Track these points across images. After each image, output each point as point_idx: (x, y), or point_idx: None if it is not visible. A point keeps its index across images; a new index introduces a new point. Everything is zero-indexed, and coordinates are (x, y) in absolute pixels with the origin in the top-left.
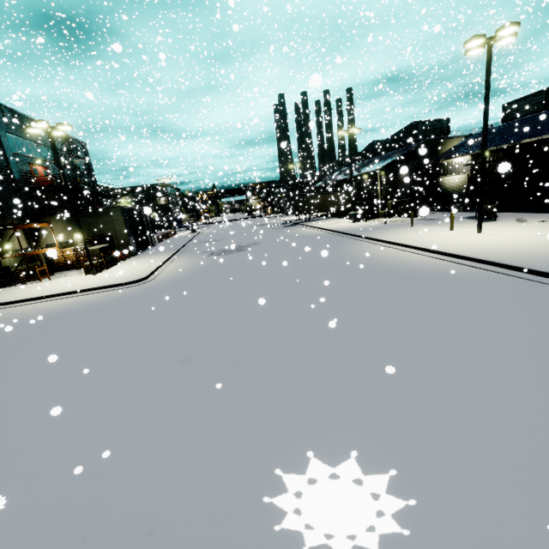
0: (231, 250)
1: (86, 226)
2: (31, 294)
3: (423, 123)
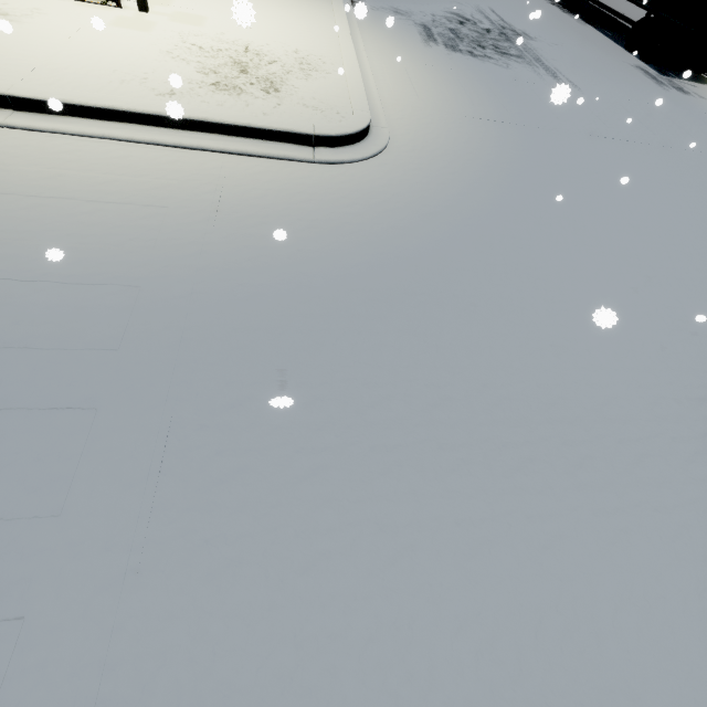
0: None
1: None
2: None
3: None
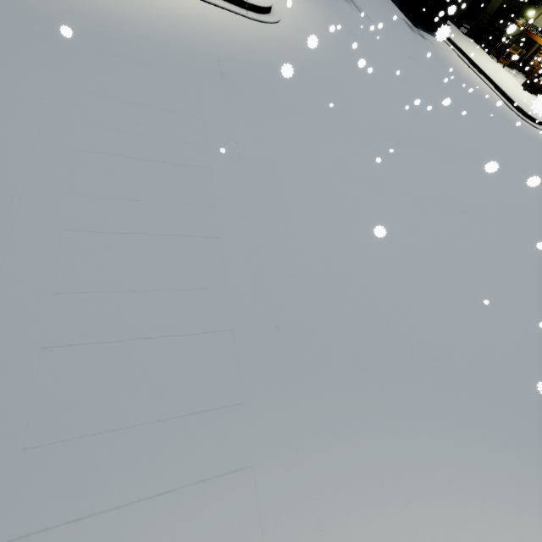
0: None
1: None
2: (477, 59)
3: None
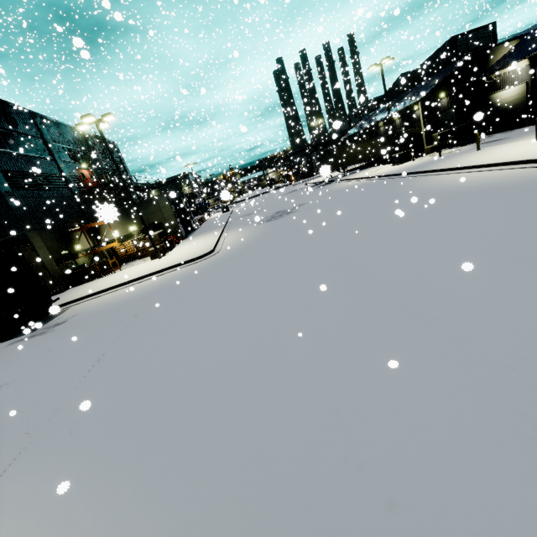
0: (279, 215)
1: (137, 218)
2: (114, 283)
3: (463, 35)
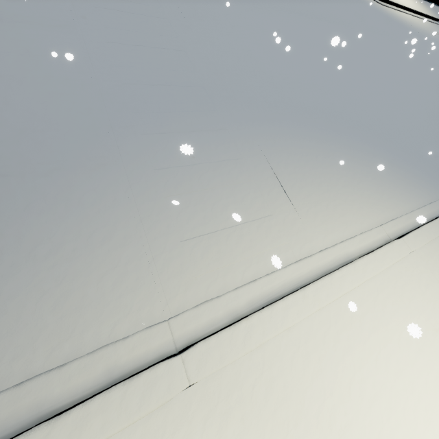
0: None
1: None
2: None
3: None
